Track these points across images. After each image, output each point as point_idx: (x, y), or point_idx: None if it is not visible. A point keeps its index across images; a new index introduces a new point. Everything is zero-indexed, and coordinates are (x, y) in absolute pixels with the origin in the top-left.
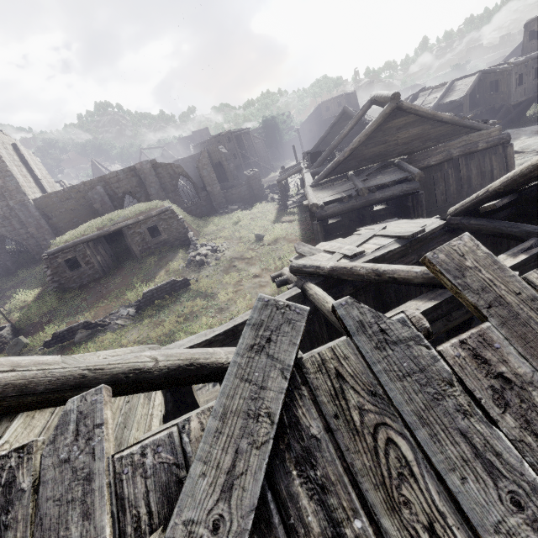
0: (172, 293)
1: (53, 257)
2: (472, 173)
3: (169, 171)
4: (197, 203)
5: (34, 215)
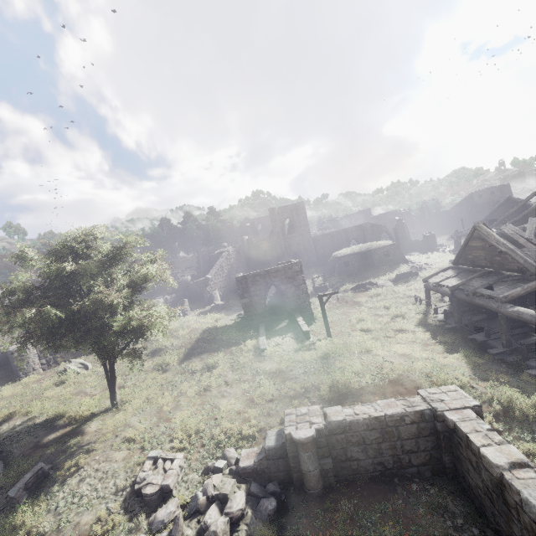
0: (409, 277)
1: (339, 259)
2: None
3: (379, 229)
4: None
5: (310, 244)
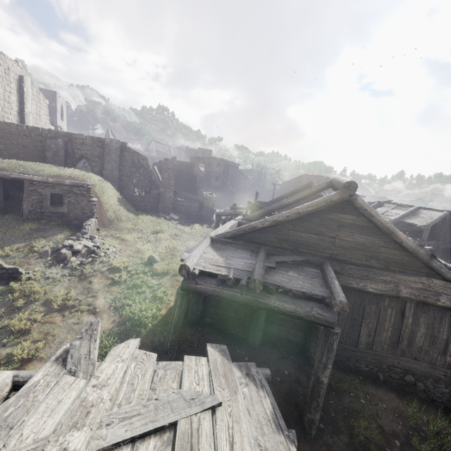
0: None
1: None
2: (418, 329)
3: (134, 158)
4: (145, 197)
5: None
